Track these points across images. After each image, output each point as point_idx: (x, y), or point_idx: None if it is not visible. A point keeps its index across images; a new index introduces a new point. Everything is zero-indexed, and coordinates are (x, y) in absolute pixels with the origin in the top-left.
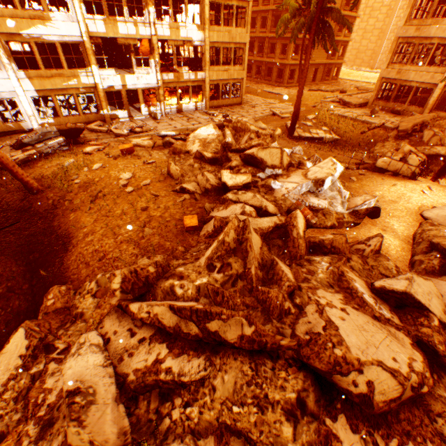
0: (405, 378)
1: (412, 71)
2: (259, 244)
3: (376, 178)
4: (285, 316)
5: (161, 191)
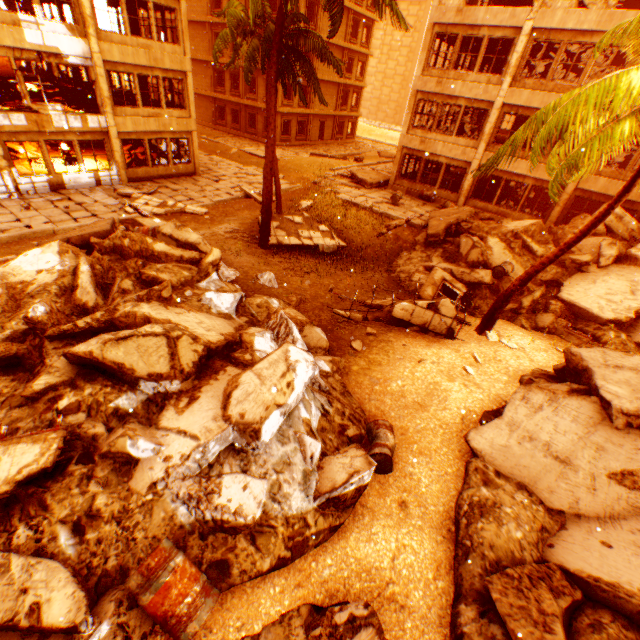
0: None
1: (440, 141)
2: None
3: (395, 341)
4: None
5: None
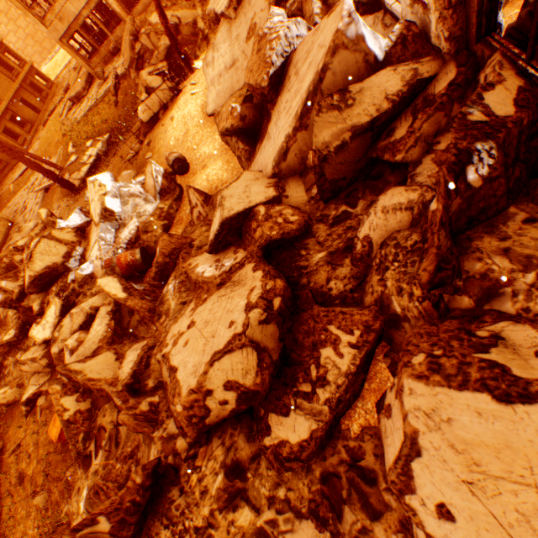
0: (242, 334)
1: (66, 4)
2: (112, 358)
3: (159, 130)
4: (158, 414)
5: (19, 435)
